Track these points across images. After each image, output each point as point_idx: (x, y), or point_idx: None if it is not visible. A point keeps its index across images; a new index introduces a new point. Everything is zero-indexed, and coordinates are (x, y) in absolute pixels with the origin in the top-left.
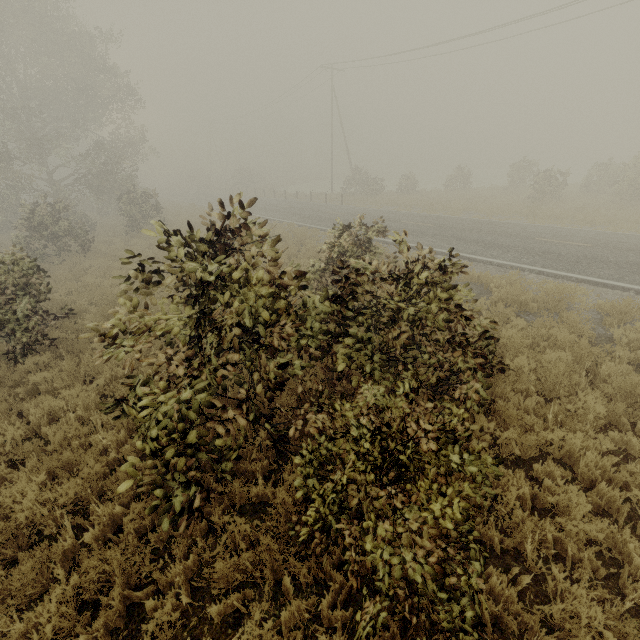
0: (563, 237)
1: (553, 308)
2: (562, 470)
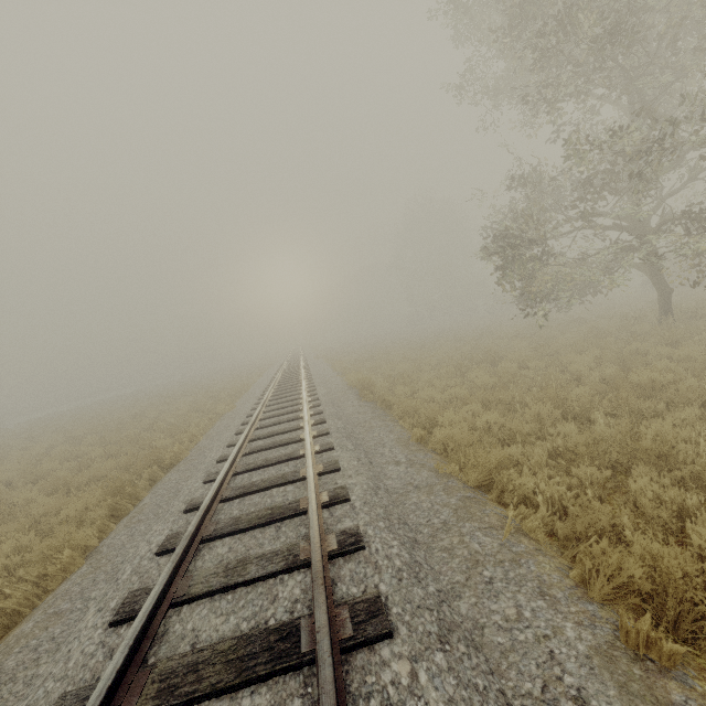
0: None
1: None
2: None
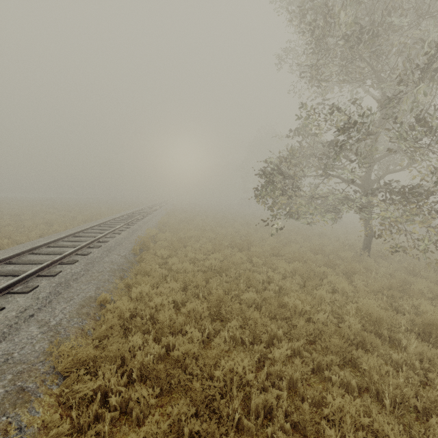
0: None
1: None
2: None
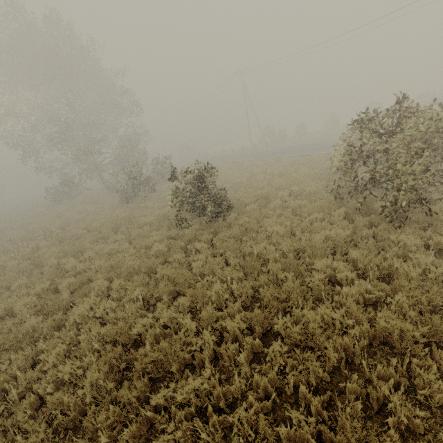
0: None
1: None
2: None
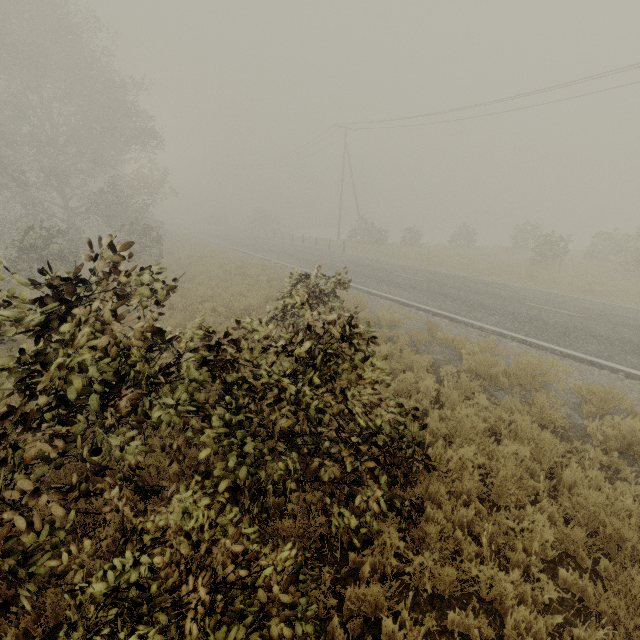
0: (556, 304)
1: (526, 385)
2: (485, 625)
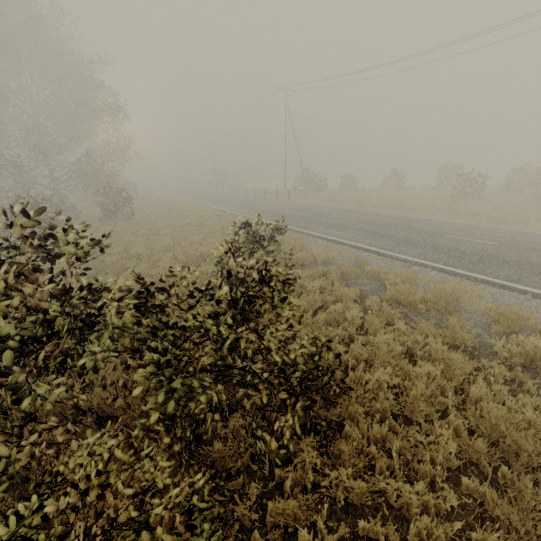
0: (472, 235)
1: (442, 310)
2: (392, 532)
